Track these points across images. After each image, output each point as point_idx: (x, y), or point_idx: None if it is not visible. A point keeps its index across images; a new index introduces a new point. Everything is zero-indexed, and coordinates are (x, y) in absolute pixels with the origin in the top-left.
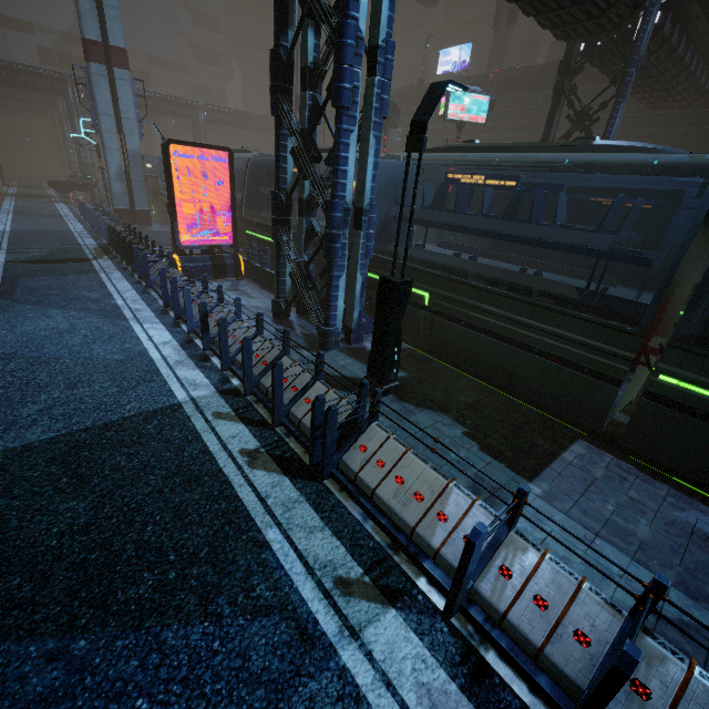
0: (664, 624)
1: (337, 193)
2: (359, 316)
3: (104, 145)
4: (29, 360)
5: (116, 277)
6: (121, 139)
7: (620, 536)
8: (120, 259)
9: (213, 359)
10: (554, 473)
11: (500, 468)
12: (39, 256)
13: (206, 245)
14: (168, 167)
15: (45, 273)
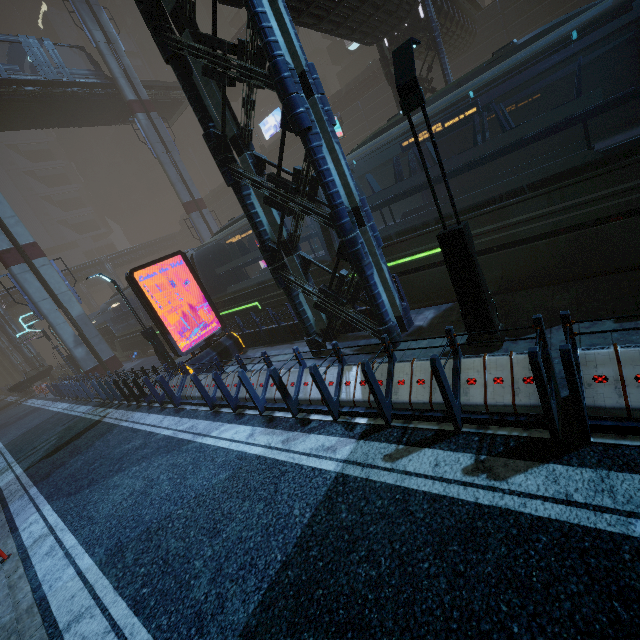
0: None
1: (336, 202)
2: (399, 301)
3: (52, 325)
4: (141, 538)
5: (139, 417)
6: (64, 311)
7: None
8: (126, 404)
9: (313, 417)
10: None
11: None
12: (51, 447)
13: (202, 340)
14: (141, 293)
15: (71, 455)
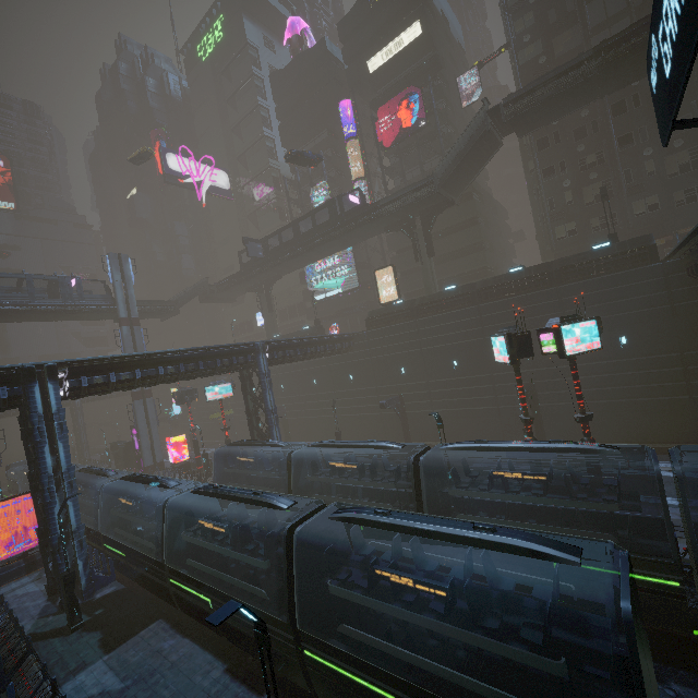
0: (99, 695)
1: (53, 533)
2: (87, 582)
3: None
4: None
5: None
6: None
7: (122, 665)
8: None
9: None
10: (125, 644)
11: (100, 652)
12: None
13: (21, 553)
14: None
15: None
